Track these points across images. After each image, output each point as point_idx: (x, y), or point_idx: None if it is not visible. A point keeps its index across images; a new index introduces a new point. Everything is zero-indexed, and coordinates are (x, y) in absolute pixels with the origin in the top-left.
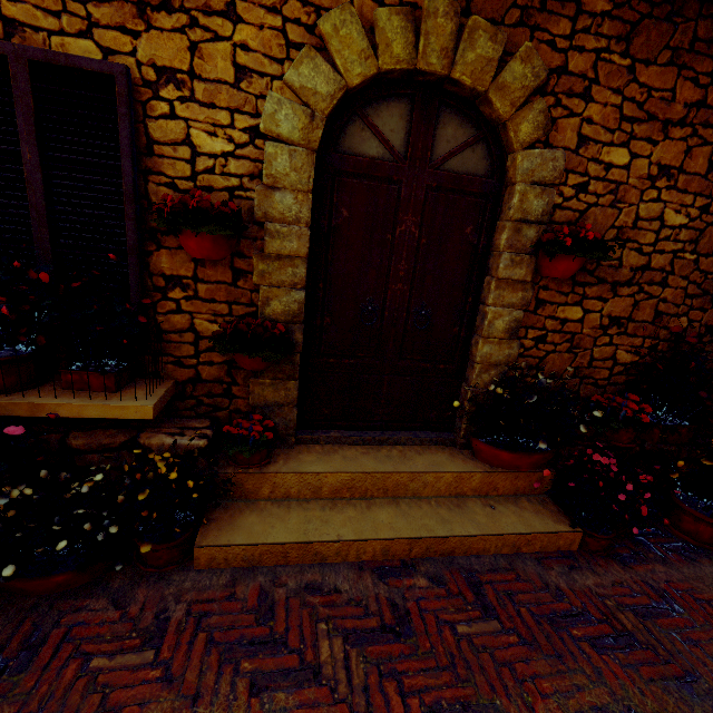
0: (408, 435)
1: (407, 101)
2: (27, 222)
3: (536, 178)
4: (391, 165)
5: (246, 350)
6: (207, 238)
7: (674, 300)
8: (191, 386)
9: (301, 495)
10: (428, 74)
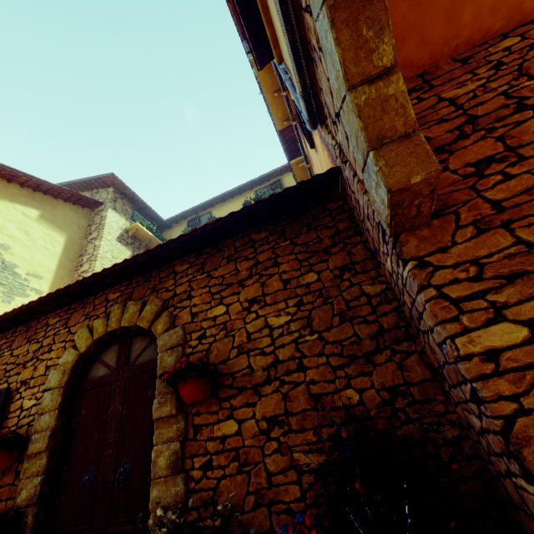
0: None
1: (118, 344)
2: None
3: (168, 346)
4: (108, 375)
5: None
6: None
7: (324, 377)
8: None
9: None
10: (115, 330)
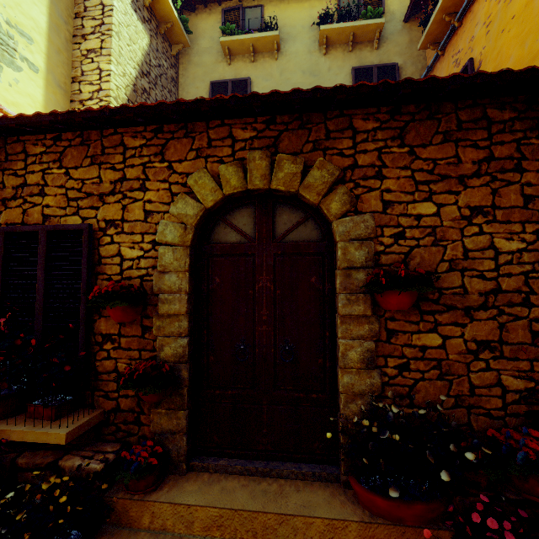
0: (291, 466)
1: (252, 206)
2: (34, 310)
3: (353, 236)
4: (246, 245)
5: (135, 387)
6: (118, 309)
7: None
8: (113, 414)
9: (176, 528)
10: (257, 190)
